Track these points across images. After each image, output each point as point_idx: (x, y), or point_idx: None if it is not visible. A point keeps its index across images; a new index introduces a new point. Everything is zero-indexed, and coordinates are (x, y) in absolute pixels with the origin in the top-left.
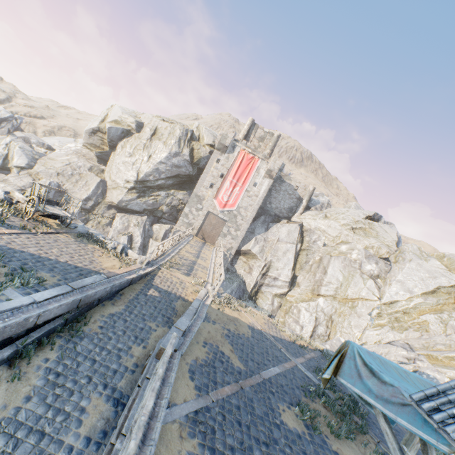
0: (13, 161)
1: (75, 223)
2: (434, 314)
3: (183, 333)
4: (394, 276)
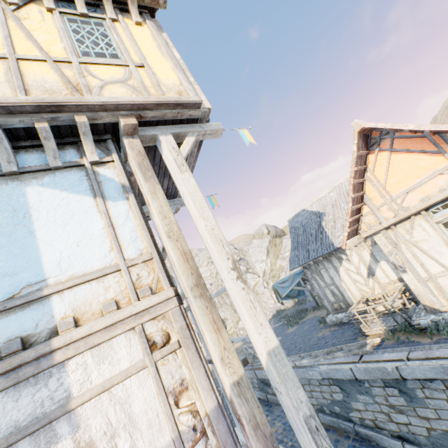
0: None
1: None
2: (278, 259)
3: None
4: (252, 262)
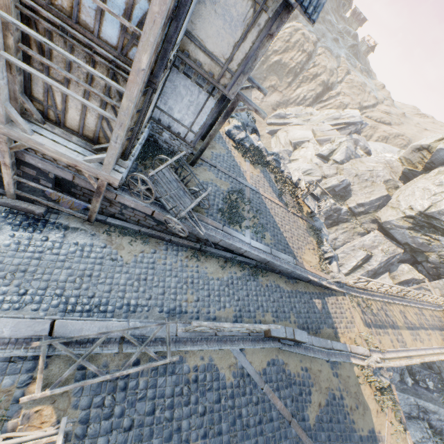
0: (335, 155)
1: (318, 218)
2: None
3: (297, 342)
4: None
